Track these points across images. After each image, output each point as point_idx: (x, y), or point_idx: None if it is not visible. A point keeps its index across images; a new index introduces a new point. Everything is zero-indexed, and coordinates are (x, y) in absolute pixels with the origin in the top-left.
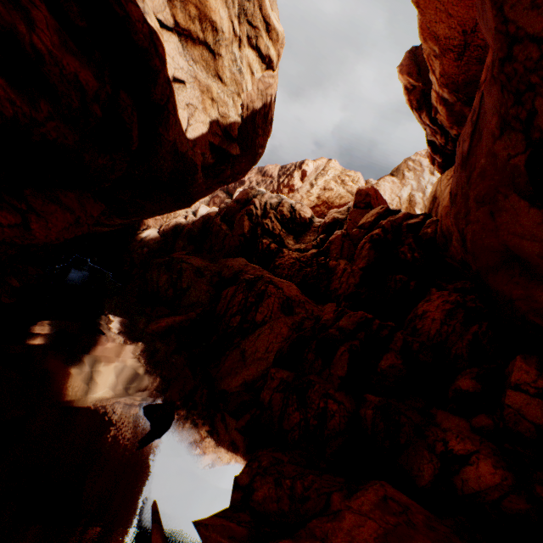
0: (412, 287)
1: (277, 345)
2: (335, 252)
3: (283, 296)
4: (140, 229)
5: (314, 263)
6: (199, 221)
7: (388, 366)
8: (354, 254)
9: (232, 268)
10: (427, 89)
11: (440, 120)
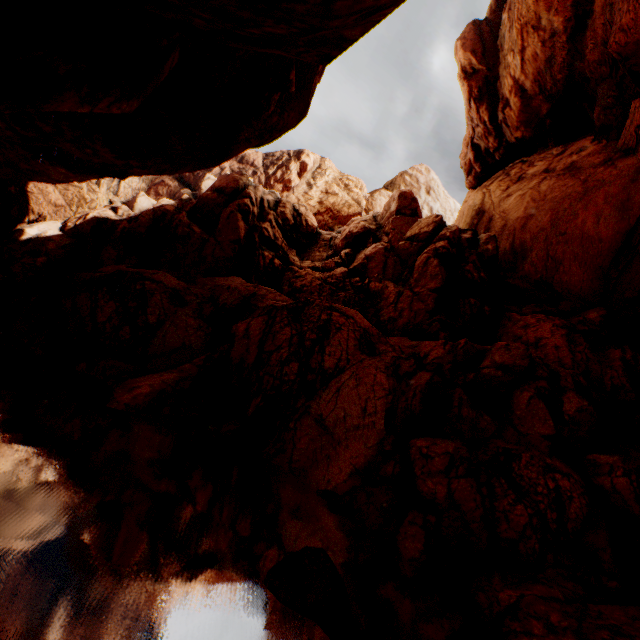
0: (488, 312)
1: (380, 402)
2: (376, 271)
3: (359, 328)
4: (23, 220)
5: (348, 285)
6: (148, 216)
7: (575, 410)
8: (402, 274)
9: (236, 291)
10: (491, 76)
11: (507, 117)
